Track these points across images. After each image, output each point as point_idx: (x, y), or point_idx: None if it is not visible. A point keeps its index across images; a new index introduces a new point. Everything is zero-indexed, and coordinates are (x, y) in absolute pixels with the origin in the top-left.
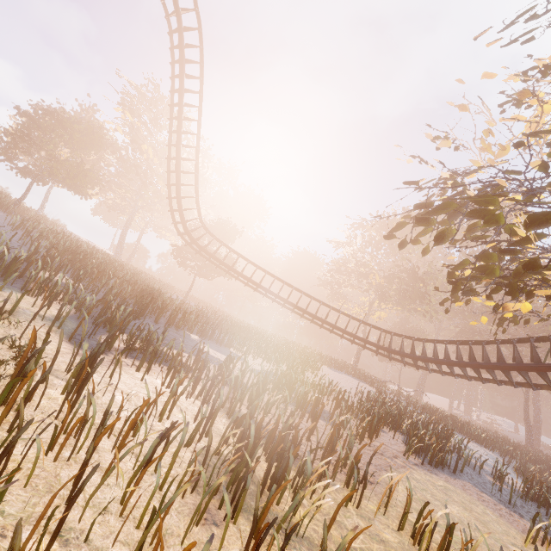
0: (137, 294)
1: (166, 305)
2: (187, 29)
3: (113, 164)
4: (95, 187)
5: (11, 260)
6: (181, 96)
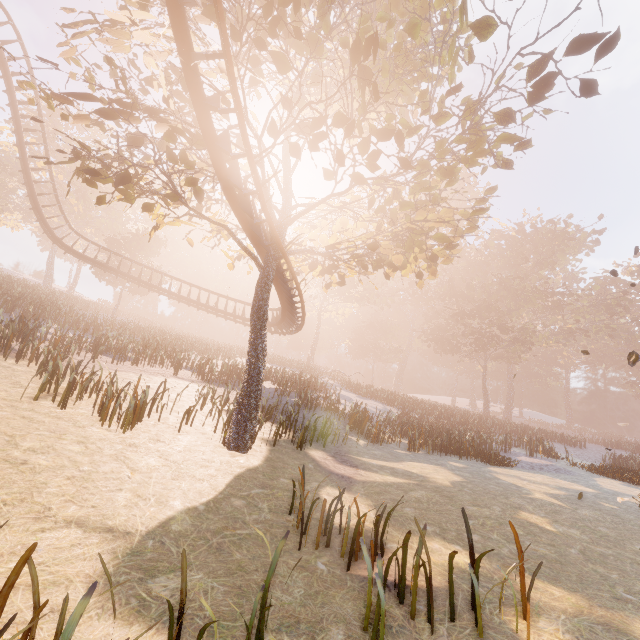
0: None
1: (16, 300)
2: (5, 43)
3: (19, 188)
4: (17, 216)
5: None
6: (15, 109)
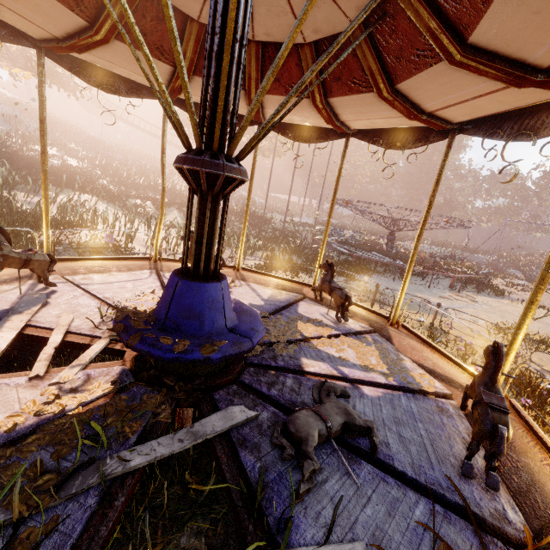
0: (90, 140)
1: (104, 144)
2: None
3: None
4: None
5: (58, 134)
6: None
